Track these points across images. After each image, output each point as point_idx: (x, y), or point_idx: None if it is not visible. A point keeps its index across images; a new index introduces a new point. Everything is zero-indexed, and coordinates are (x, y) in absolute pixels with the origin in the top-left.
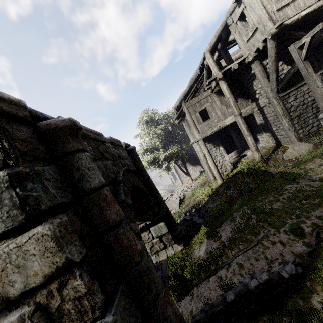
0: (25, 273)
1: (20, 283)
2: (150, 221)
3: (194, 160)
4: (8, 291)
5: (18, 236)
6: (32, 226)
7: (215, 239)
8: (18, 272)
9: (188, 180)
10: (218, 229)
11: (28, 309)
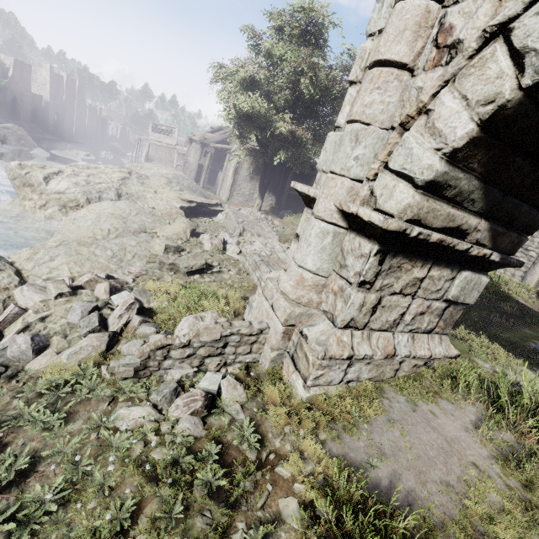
0: None
1: None
2: (498, 258)
3: (274, 182)
4: None
5: None
6: None
7: None
8: None
9: (241, 203)
10: None
11: None
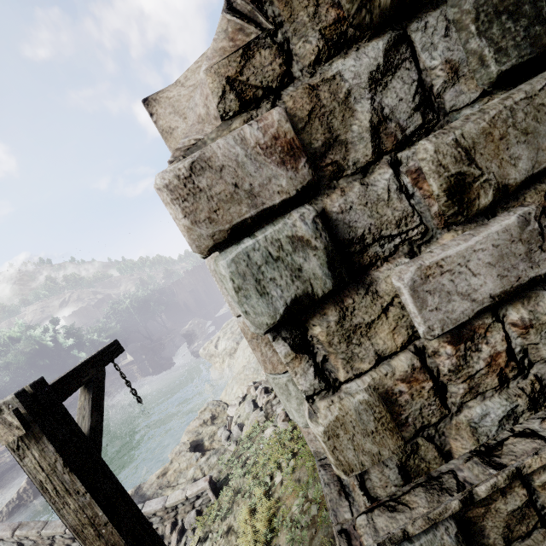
0: (535, 145)
1: (527, 161)
2: None
3: None
4: (507, 175)
5: (515, 87)
6: (539, 70)
7: None
8: (525, 142)
9: None
10: None
11: (528, 208)
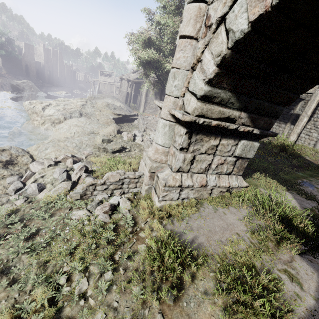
0: None
1: None
2: (258, 132)
3: None
4: None
5: None
6: None
7: (310, 197)
8: None
9: (151, 113)
10: (299, 188)
11: None
